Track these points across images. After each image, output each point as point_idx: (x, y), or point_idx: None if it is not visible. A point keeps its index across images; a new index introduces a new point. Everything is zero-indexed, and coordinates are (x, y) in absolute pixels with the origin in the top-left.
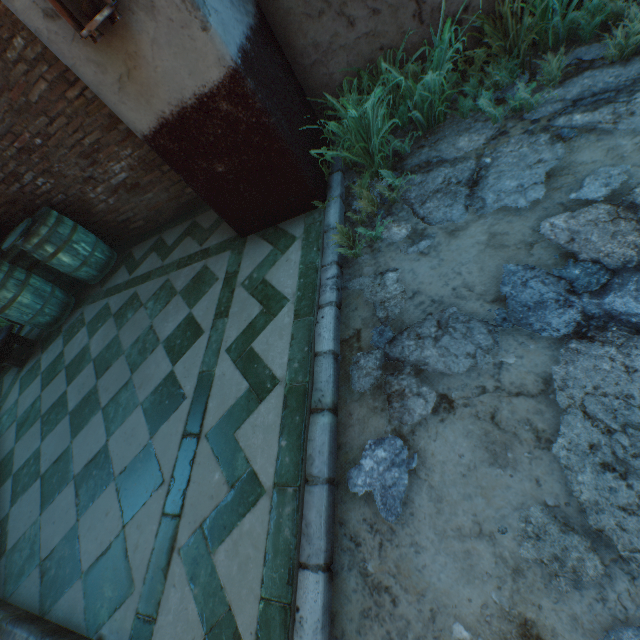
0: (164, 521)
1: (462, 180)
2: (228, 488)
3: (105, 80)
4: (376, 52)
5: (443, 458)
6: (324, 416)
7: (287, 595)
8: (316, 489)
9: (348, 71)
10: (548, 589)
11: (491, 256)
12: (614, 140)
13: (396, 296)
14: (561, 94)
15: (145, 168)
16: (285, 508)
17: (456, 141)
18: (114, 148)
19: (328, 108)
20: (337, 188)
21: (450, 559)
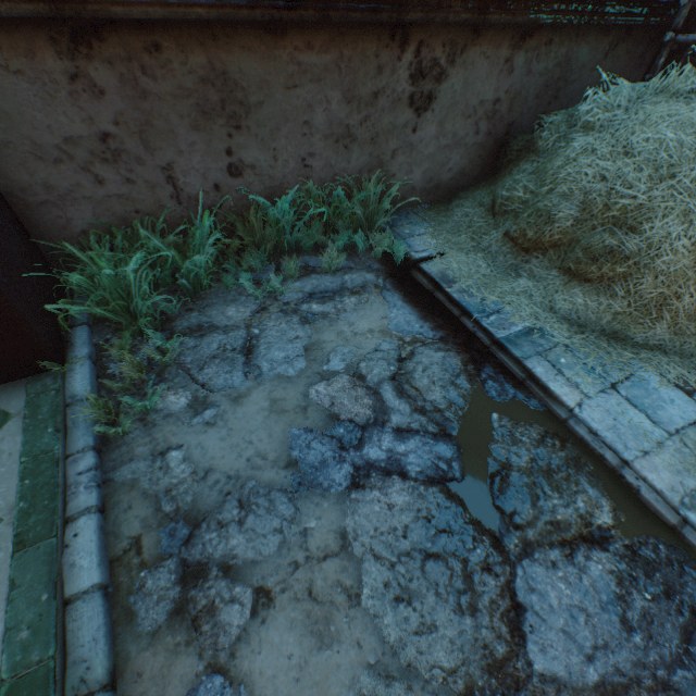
0: None
1: (237, 347)
2: None
3: None
4: (131, 213)
5: (273, 670)
6: None
7: None
8: None
9: (95, 221)
10: None
11: (277, 421)
12: (340, 326)
13: (186, 479)
14: (301, 286)
15: None
16: None
17: (225, 309)
18: None
19: (64, 250)
20: (84, 346)
21: None
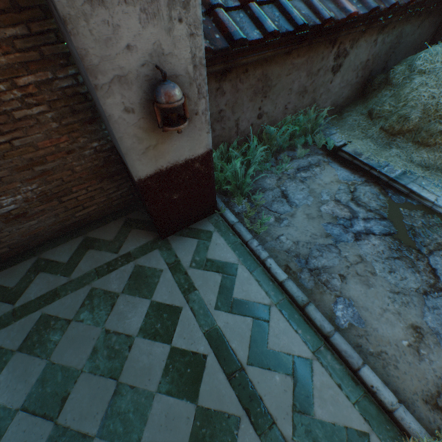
0: (265, 438)
1: (280, 196)
2: (290, 377)
3: (137, 147)
4: (220, 142)
5: (357, 295)
6: (311, 305)
7: (361, 390)
8: (335, 336)
9: None
10: (407, 312)
11: (313, 222)
12: (317, 182)
13: (292, 245)
14: (291, 166)
15: (43, 199)
16: (327, 357)
17: (265, 181)
18: (16, 184)
19: None
20: (221, 203)
21: (385, 324)
